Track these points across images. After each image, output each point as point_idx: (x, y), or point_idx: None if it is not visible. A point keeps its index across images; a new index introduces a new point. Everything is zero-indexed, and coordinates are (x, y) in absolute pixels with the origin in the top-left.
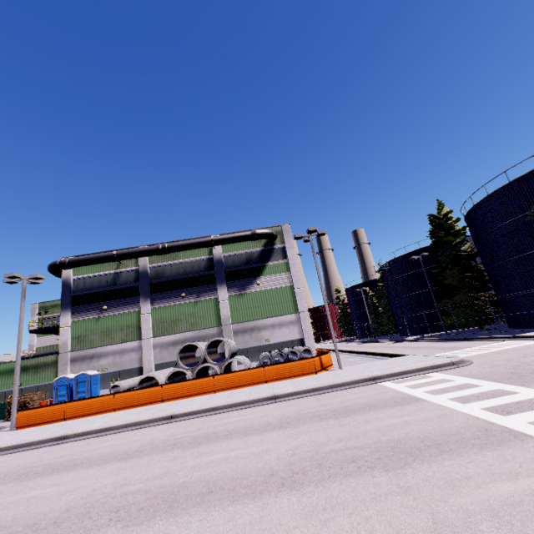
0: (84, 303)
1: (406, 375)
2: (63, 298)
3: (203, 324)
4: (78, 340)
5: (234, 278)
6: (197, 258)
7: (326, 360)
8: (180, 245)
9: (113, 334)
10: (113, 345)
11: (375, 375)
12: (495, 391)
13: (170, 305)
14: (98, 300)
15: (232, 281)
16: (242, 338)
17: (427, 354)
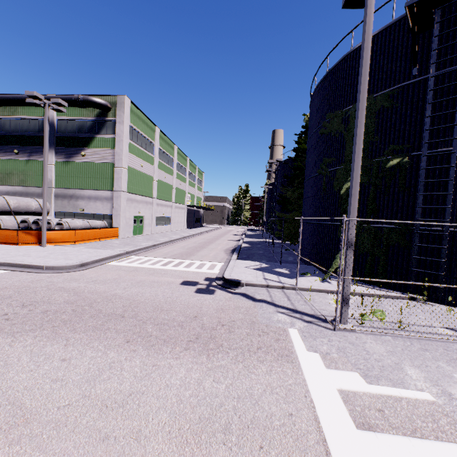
0: None
1: None
2: None
3: (31, 183)
4: None
5: (63, 144)
6: (33, 117)
7: (58, 237)
8: (7, 99)
9: None
10: None
11: None
12: None
13: (6, 159)
14: None
15: (61, 147)
16: (61, 202)
17: (150, 255)
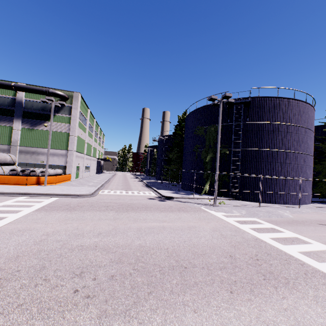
0: None
1: (43, 196)
2: None
3: None
4: None
5: (29, 117)
6: (3, 95)
7: (47, 180)
8: None
9: None
10: None
11: (26, 192)
12: (15, 211)
13: None
14: None
15: (27, 119)
16: (25, 156)
17: (110, 189)
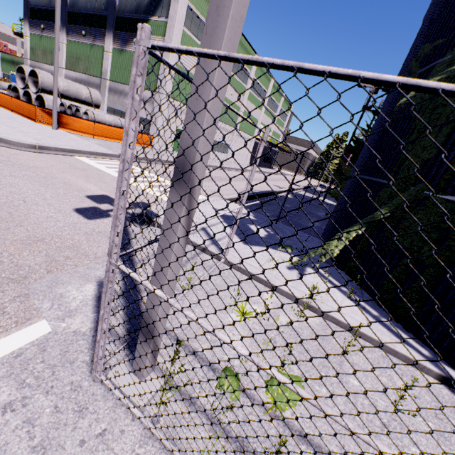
0: (35, 18)
1: None
2: (24, 8)
3: (93, 72)
4: (33, 51)
5: (121, 28)
6: None
7: (76, 125)
8: None
9: (48, 55)
10: (47, 65)
11: None
12: None
13: (77, 42)
14: (41, 18)
15: (119, 31)
16: (113, 98)
17: (144, 166)
